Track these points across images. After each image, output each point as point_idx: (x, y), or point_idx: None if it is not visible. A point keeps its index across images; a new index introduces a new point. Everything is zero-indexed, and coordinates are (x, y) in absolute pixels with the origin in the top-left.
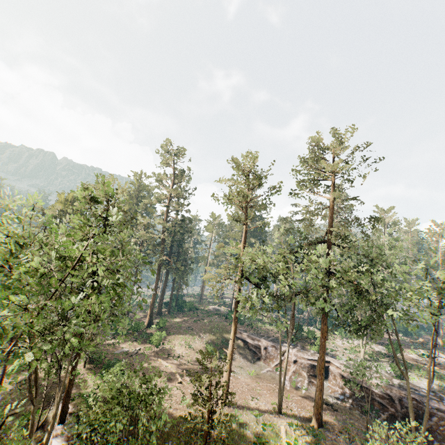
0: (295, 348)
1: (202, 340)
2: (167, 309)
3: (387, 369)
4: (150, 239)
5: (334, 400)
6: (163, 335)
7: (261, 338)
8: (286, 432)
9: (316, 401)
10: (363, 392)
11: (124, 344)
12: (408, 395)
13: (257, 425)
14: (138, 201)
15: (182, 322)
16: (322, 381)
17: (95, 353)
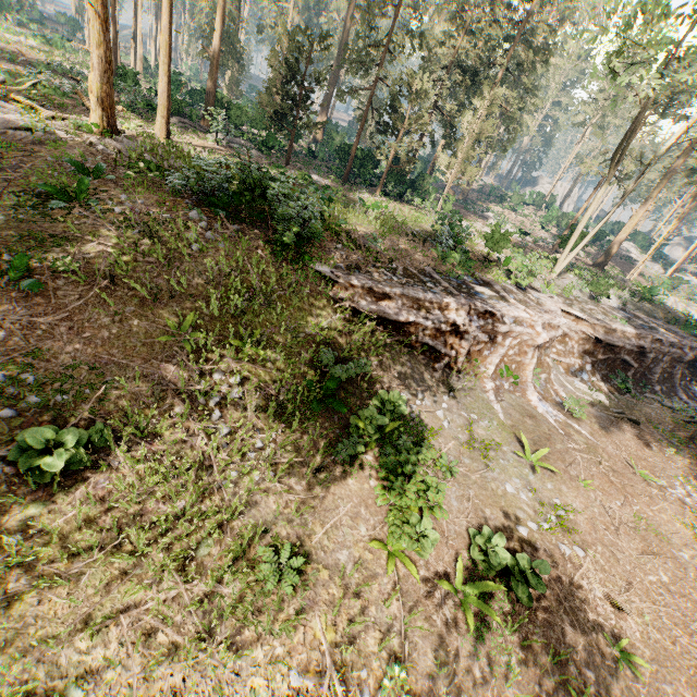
0: (505, 297)
1: (247, 424)
2: None
3: (588, 289)
4: None
5: (597, 394)
6: None
7: (439, 291)
8: None
9: None
10: (610, 354)
11: None
12: None
13: None
14: None
15: None
16: None
17: None
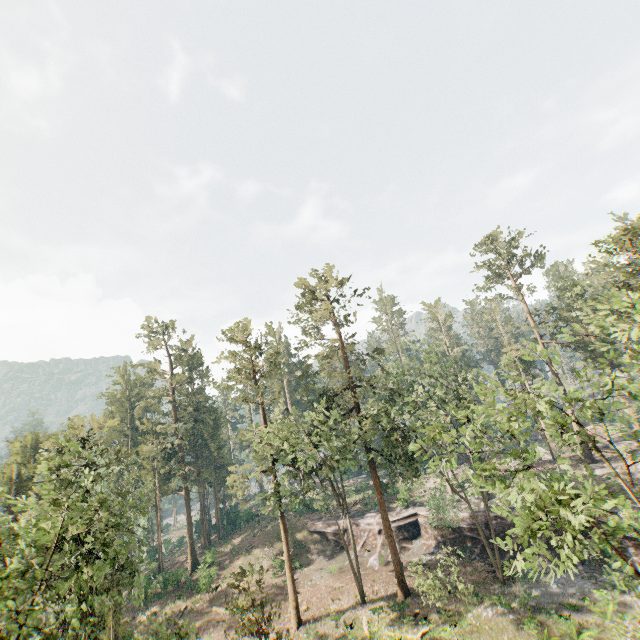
0: (378, 515)
1: (269, 556)
2: (217, 534)
3: (475, 494)
4: (159, 454)
5: (428, 558)
6: (212, 574)
7: (339, 519)
8: (368, 621)
9: (394, 569)
10: (454, 533)
11: (164, 610)
12: (474, 518)
13: (337, 629)
14: (131, 404)
15: (239, 543)
16: (394, 543)
17: (122, 639)
